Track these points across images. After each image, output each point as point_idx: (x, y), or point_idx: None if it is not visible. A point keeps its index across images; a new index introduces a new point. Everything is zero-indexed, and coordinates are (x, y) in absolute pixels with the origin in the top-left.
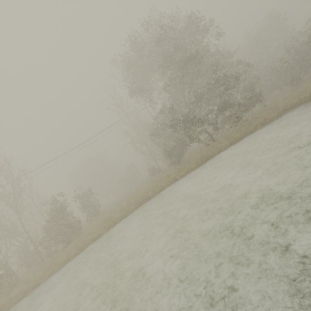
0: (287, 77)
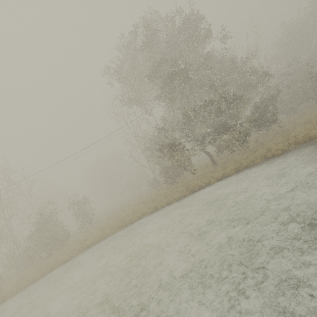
0: None
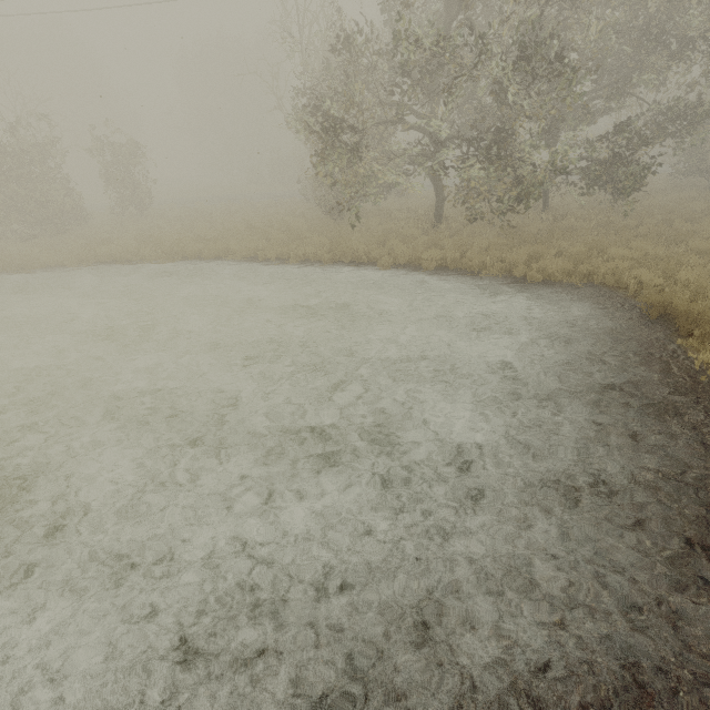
0: None
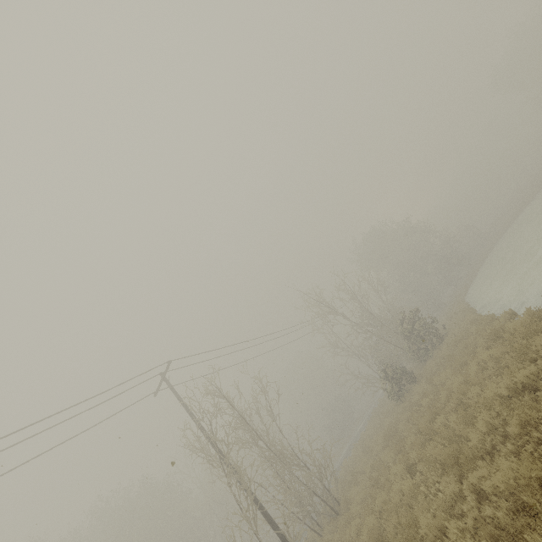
0: None
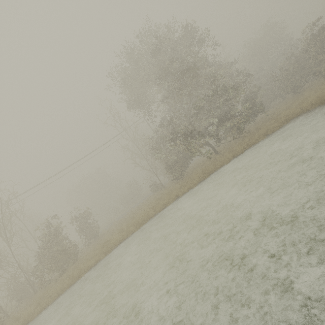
0: (288, 85)
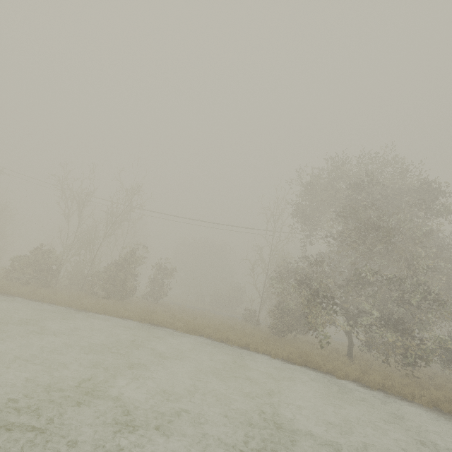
0: None
